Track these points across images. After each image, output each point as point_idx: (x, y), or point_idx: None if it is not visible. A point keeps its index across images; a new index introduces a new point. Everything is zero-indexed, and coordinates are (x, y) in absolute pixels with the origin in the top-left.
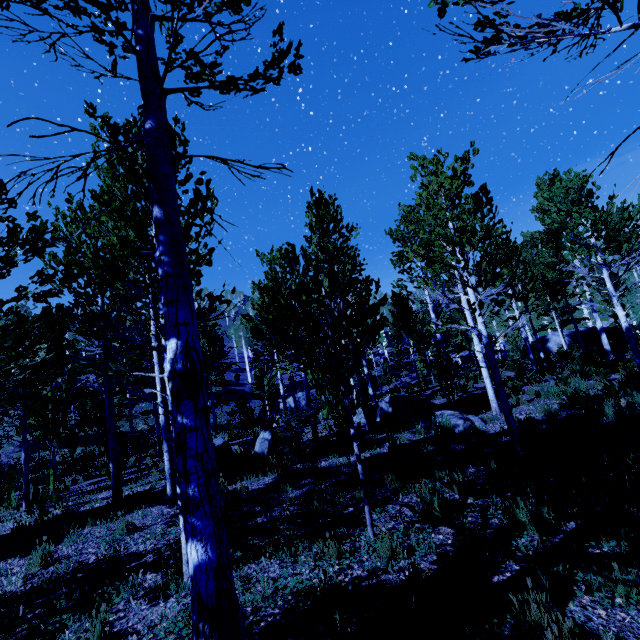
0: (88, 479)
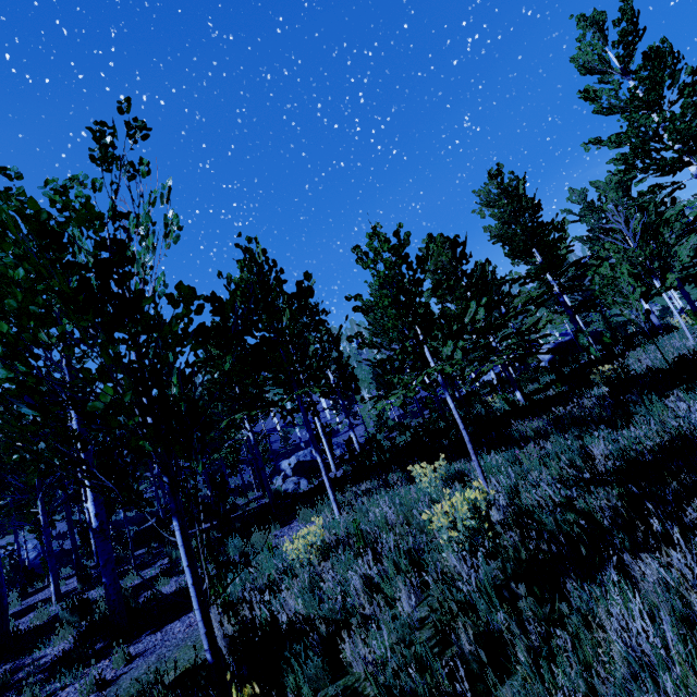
0: None
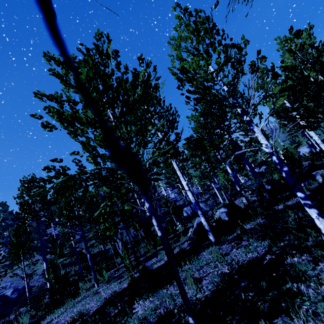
0: None
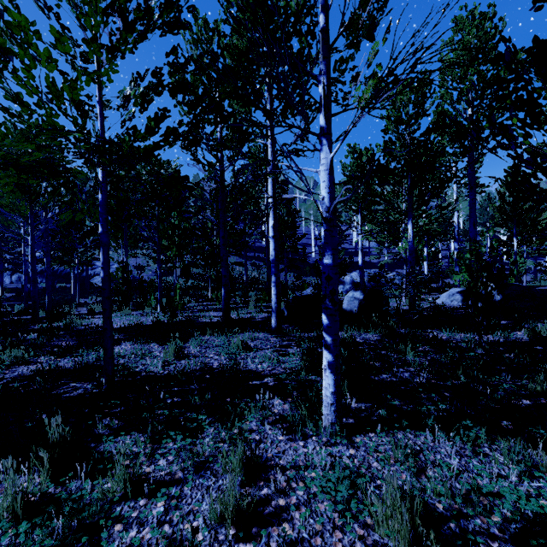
0: (197, 302)
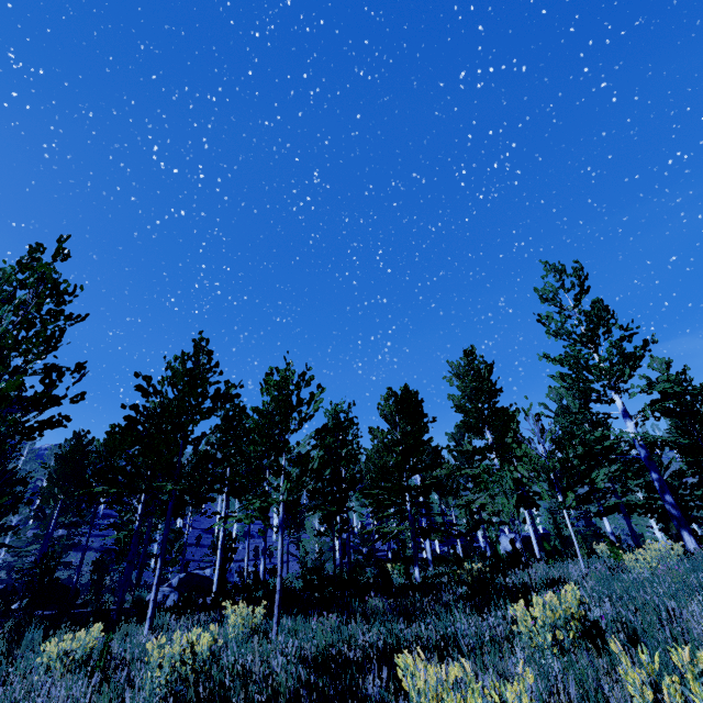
0: None
